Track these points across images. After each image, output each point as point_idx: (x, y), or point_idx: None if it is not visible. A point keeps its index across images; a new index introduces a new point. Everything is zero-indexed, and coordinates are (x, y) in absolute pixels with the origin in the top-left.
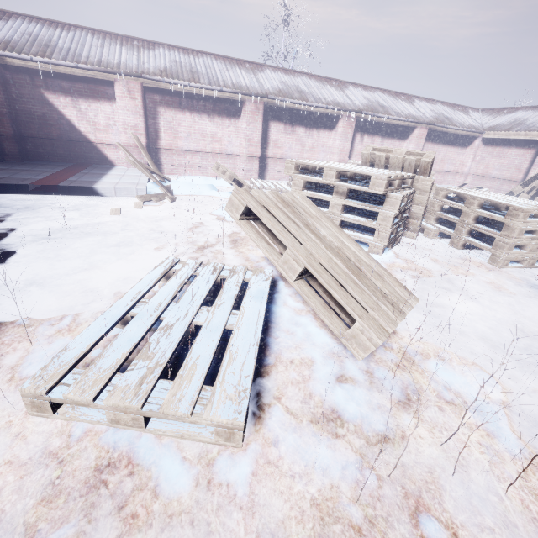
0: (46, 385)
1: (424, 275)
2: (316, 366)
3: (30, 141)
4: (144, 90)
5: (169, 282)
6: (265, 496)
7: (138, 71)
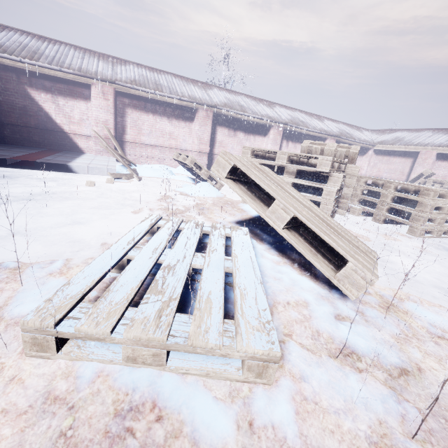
0: (53, 317)
1: (364, 239)
2: (312, 307)
3: (9, 128)
4: (115, 94)
5: (159, 232)
6: (315, 437)
7: (112, 79)
